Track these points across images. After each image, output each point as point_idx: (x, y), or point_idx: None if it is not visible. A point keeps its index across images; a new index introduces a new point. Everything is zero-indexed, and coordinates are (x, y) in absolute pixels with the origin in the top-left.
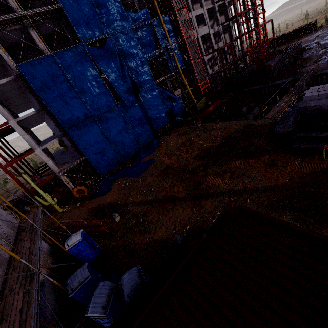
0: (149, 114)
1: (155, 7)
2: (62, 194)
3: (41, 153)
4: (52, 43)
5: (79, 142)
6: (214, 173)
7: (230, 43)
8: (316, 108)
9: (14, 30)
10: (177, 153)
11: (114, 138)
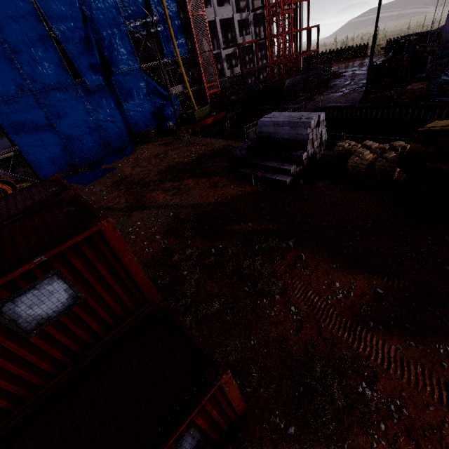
0: (126, 108)
1: None
2: None
3: None
4: None
5: (6, 124)
6: (164, 189)
7: (255, 41)
8: (268, 136)
9: None
10: (144, 164)
11: (66, 130)
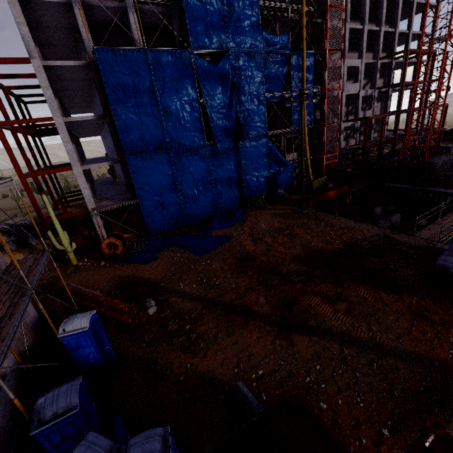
0: (244, 172)
1: (301, 37)
2: (86, 240)
3: (80, 175)
4: (150, 38)
5: (136, 178)
6: (320, 294)
7: (383, 116)
8: None
9: (109, 4)
10: (267, 240)
11: (185, 188)
